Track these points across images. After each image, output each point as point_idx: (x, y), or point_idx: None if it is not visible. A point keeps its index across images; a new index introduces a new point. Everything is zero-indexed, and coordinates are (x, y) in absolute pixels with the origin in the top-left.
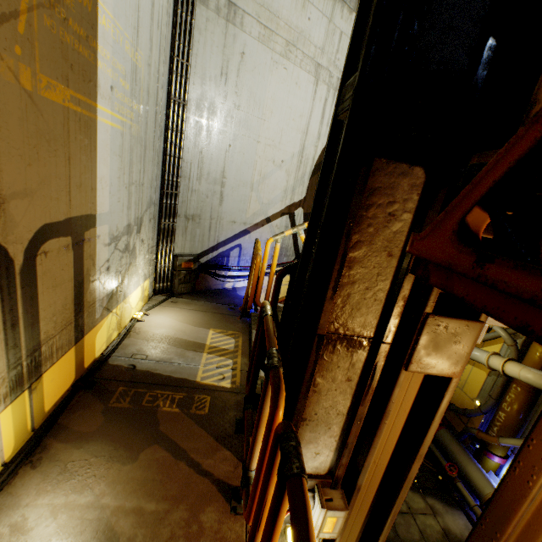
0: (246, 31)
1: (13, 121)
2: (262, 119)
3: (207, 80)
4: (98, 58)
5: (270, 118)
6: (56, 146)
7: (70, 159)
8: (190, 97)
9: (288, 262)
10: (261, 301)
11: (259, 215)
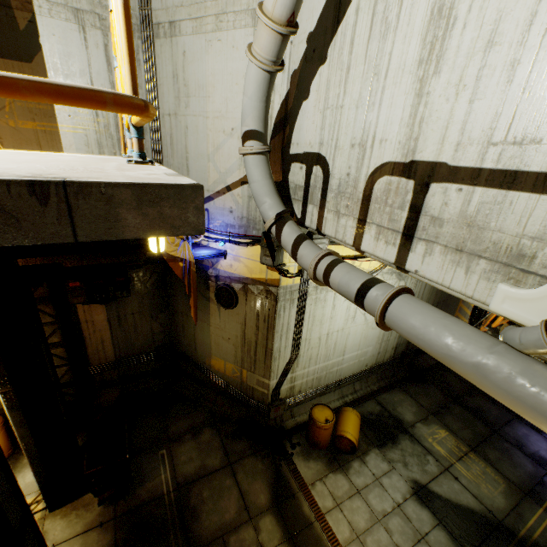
0: (184, 35)
1: (9, 137)
2: (208, 97)
3: (167, 86)
4: (56, 107)
5: (214, 92)
6: (32, 143)
7: (42, 147)
8: (161, 102)
9: (256, 237)
10: (236, 270)
11: (220, 184)
